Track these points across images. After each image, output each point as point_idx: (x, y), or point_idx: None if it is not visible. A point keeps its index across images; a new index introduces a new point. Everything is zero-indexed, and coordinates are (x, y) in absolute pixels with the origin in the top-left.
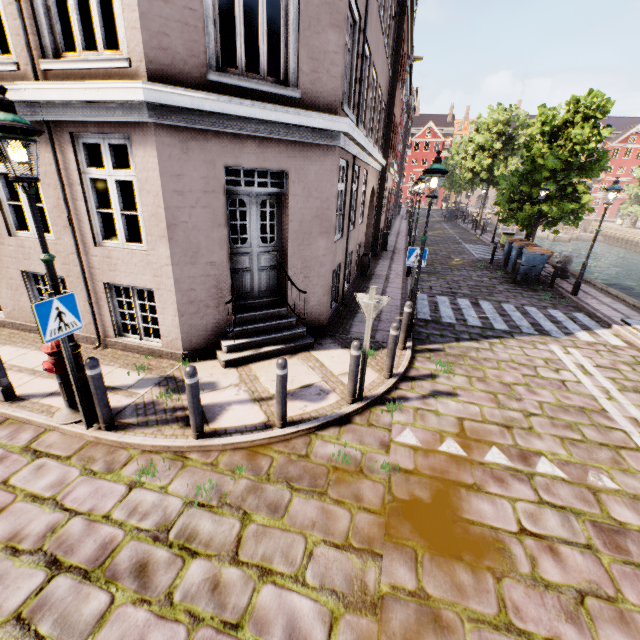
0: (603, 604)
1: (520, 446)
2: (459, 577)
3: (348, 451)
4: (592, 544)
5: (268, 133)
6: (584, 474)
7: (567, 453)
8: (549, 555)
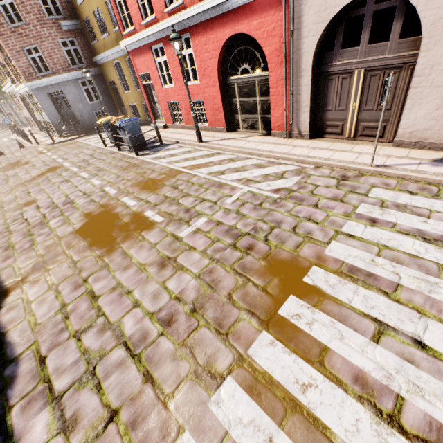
0: None
1: None
2: None
3: None
4: None
5: None
6: None
7: None
8: None
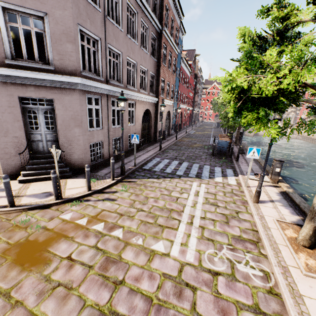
0: (64, 290)
1: (117, 223)
2: (12, 272)
3: (31, 219)
4: (94, 265)
5: (39, 83)
6: (132, 237)
7: (136, 227)
8: (66, 268)
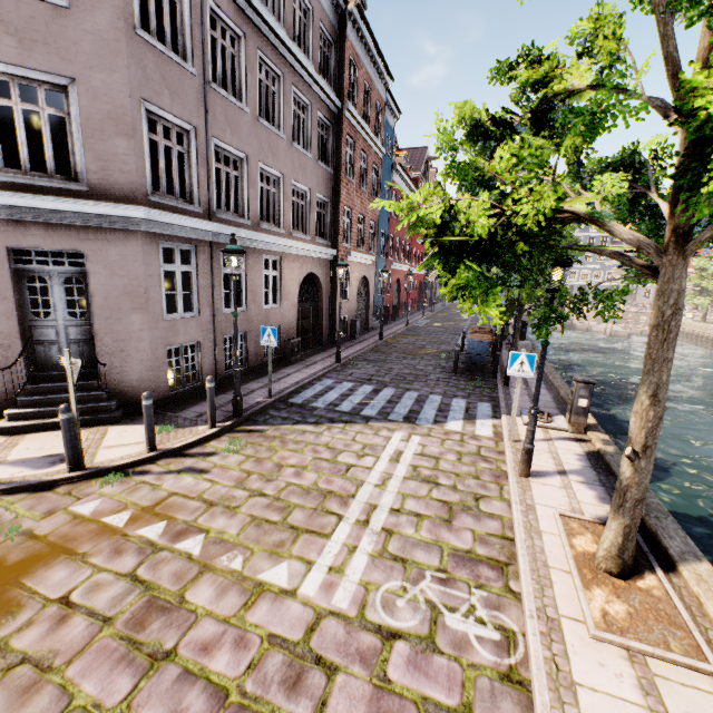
0: (31, 672)
1: (195, 522)
2: None
3: (4, 514)
4: (116, 617)
5: (53, 219)
6: (222, 553)
7: (237, 532)
8: (52, 623)
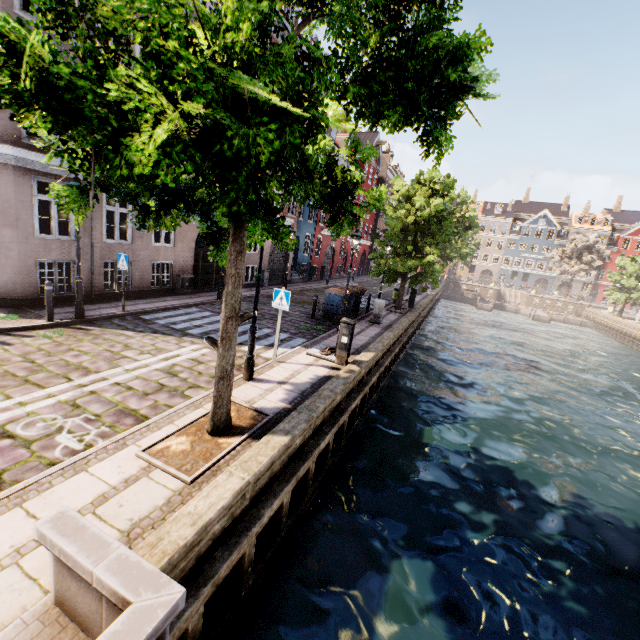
0: None
1: None
2: None
3: None
4: None
5: None
6: None
7: None
8: None
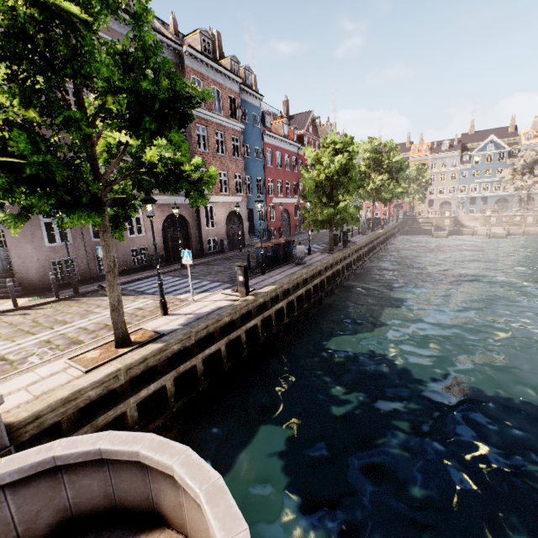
0: None
1: None
2: None
3: None
4: None
5: None
6: None
7: (5, 333)
8: None
